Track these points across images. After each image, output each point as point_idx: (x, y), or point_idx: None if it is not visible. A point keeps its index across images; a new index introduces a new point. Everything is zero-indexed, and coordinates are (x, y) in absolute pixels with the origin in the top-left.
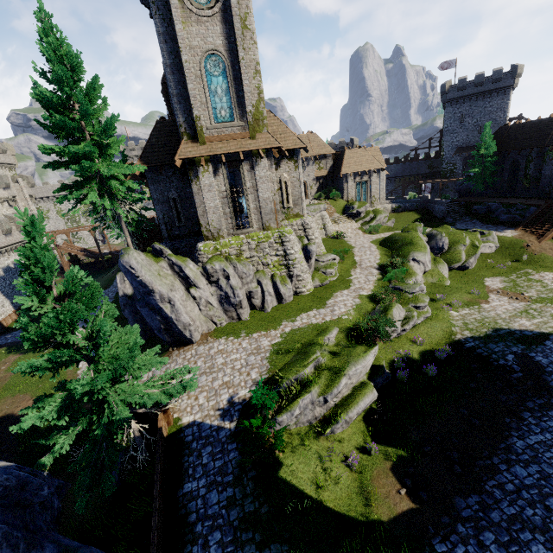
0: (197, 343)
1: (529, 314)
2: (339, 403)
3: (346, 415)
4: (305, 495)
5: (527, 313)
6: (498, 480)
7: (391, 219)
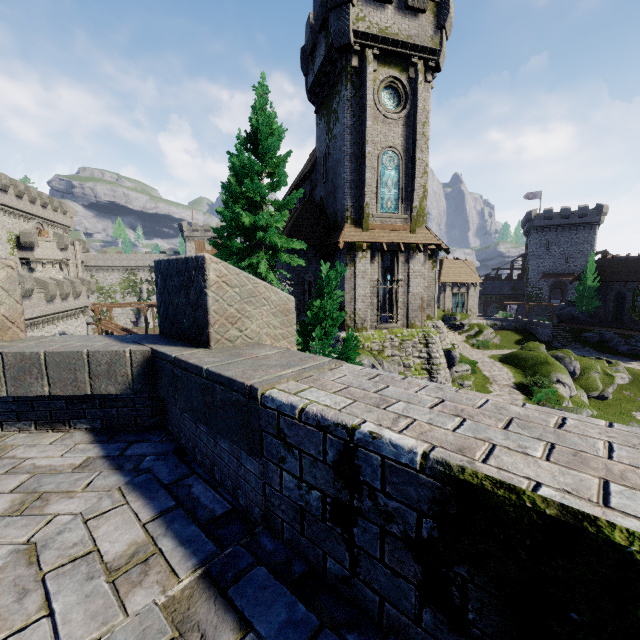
0: None
1: None
2: None
3: None
4: None
5: None
6: None
7: (497, 336)
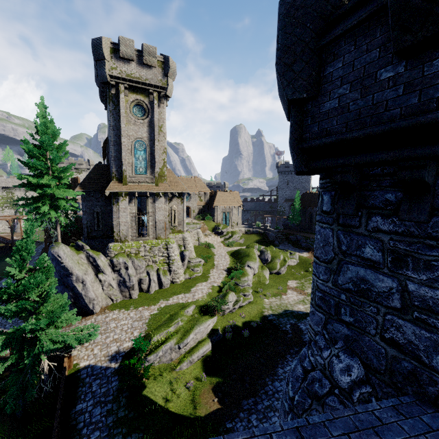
0: (97, 313)
1: (304, 302)
2: (188, 351)
3: (190, 357)
4: (158, 405)
5: (303, 301)
6: (265, 389)
7: (242, 238)
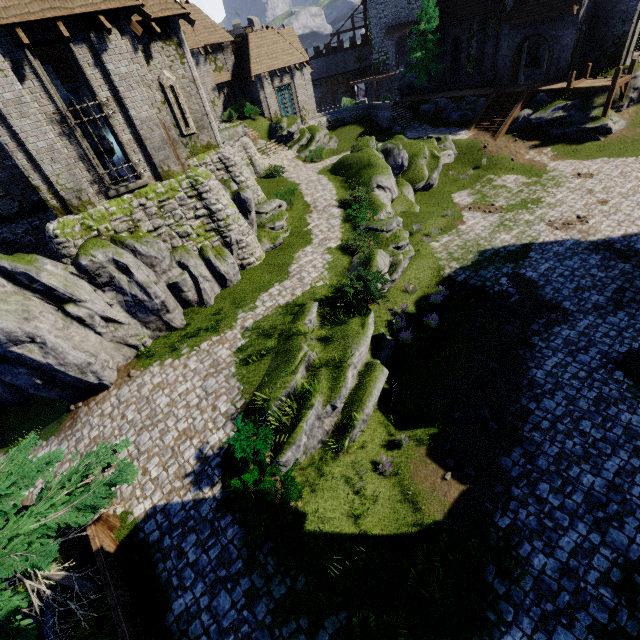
0: (115, 385)
1: (506, 226)
2: (347, 400)
3: (362, 414)
4: (345, 537)
5: (504, 225)
6: (533, 422)
7: (333, 138)
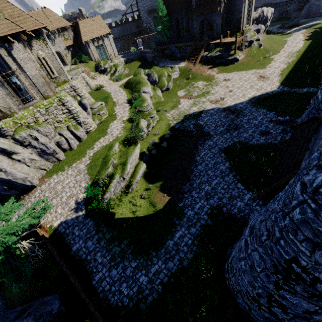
0: (38, 185)
1: (195, 104)
2: (131, 176)
3: (135, 180)
4: (130, 218)
5: (195, 104)
6: (194, 174)
7: (126, 69)
